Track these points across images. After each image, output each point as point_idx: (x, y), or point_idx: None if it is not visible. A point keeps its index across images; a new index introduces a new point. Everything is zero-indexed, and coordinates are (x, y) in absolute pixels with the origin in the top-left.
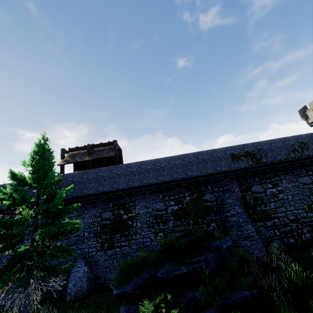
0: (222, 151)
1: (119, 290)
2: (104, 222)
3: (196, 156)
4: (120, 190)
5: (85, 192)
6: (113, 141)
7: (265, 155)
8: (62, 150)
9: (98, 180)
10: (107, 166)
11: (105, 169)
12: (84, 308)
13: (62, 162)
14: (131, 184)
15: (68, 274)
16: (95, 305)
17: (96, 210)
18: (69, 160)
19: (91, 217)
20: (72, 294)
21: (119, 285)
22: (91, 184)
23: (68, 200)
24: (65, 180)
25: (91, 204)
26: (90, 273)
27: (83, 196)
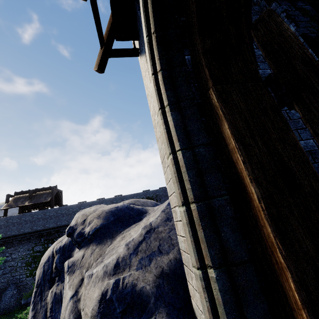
0: (131, 196)
1: (24, 301)
2: (35, 254)
3: (112, 201)
4: (50, 228)
5: (22, 231)
6: (52, 188)
7: (160, 199)
8: (8, 195)
9: (33, 221)
10: (49, 205)
11: (41, 212)
12: (5, 318)
13: (5, 207)
14: (59, 224)
15: (0, 297)
16: (14, 315)
17: (30, 244)
18: (12, 204)
19: (25, 250)
20: (0, 311)
21: (26, 298)
22: (27, 224)
23: (7, 238)
24: (6, 222)
25: (26, 240)
26: (18, 294)
27: (19, 235)
